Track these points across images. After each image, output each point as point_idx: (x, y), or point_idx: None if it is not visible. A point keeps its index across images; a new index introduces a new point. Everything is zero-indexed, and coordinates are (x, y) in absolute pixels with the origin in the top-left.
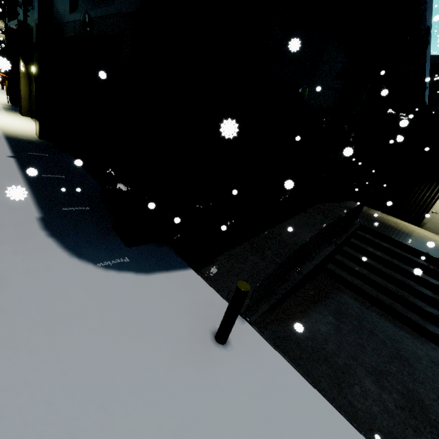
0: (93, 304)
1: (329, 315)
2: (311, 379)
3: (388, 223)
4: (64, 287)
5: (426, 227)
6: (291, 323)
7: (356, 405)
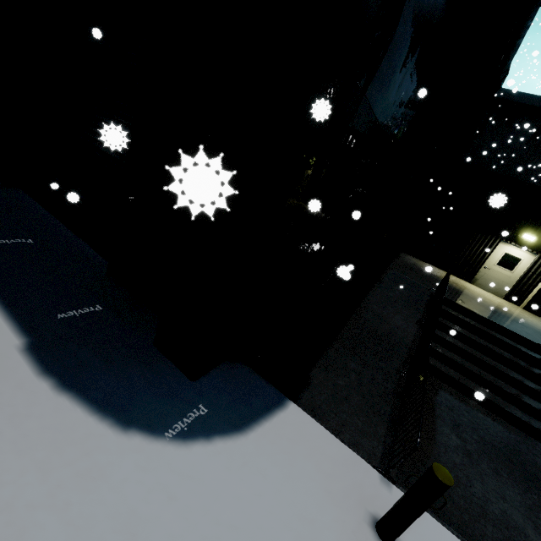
0: (199, 537)
1: (451, 433)
2: None
3: (451, 284)
4: (134, 511)
5: (478, 283)
6: (428, 463)
7: None
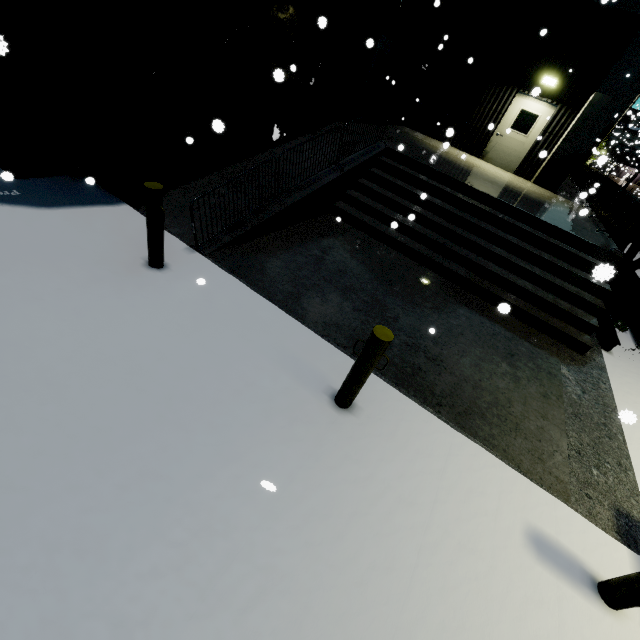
0: None
1: (316, 249)
2: (265, 294)
3: (435, 151)
4: None
5: (488, 158)
6: (261, 255)
7: (309, 309)
